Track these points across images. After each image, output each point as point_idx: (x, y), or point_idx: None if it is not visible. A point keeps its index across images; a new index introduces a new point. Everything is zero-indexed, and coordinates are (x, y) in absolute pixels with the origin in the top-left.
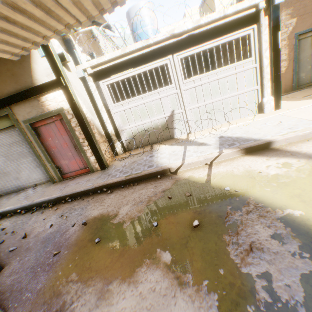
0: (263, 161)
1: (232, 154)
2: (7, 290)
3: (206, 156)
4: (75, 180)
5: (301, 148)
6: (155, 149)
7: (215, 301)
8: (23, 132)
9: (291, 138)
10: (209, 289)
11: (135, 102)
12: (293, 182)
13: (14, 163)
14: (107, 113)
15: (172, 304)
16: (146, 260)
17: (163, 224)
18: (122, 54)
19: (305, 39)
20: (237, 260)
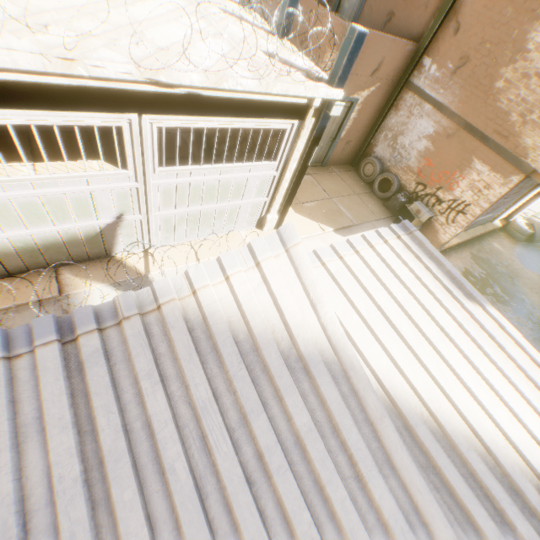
0: None
1: None
2: None
3: None
4: None
5: None
6: (74, 296)
7: None
8: None
9: None
10: None
11: (4, 188)
12: None
13: None
14: None
15: None
16: None
17: None
18: None
19: None
20: None
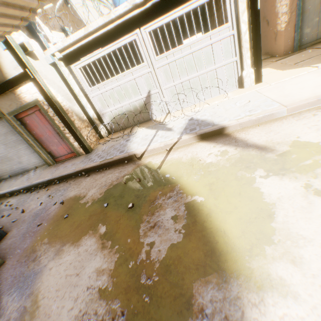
0: (209, 148)
1: (190, 140)
2: (8, 248)
3: (166, 142)
4: (65, 163)
5: (248, 134)
6: (133, 132)
7: (116, 258)
8: (10, 123)
9: (245, 123)
10: (116, 251)
11: (110, 85)
12: (217, 171)
13: (14, 149)
14: (85, 97)
15: (93, 259)
16: (90, 231)
17: (111, 205)
18: (86, 34)
19: None
20: (142, 233)
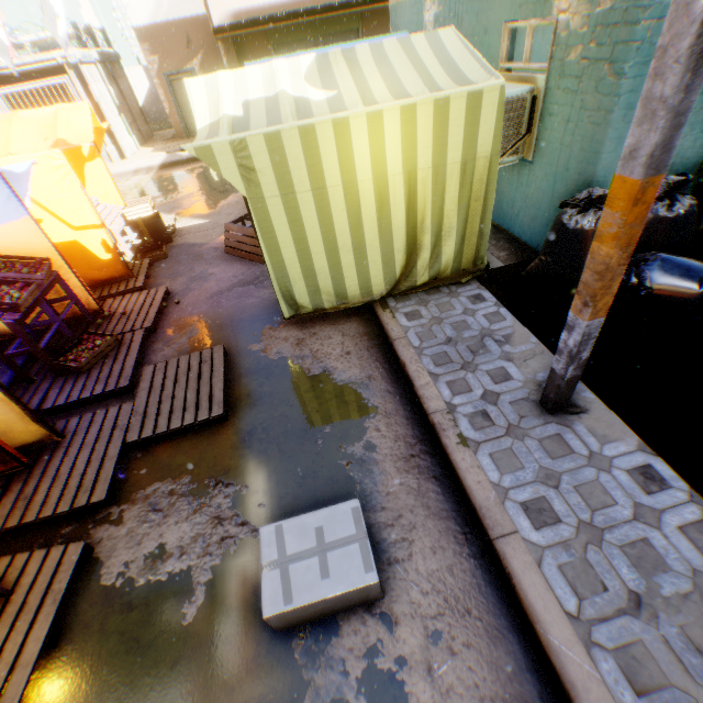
0: None
1: None
2: None
3: None
4: None
5: None
6: None
7: None
8: None
9: None
10: None
11: None
12: None
13: None
14: None
15: None
16: None
17: None
18: None
19: (180, 82)
20: None
